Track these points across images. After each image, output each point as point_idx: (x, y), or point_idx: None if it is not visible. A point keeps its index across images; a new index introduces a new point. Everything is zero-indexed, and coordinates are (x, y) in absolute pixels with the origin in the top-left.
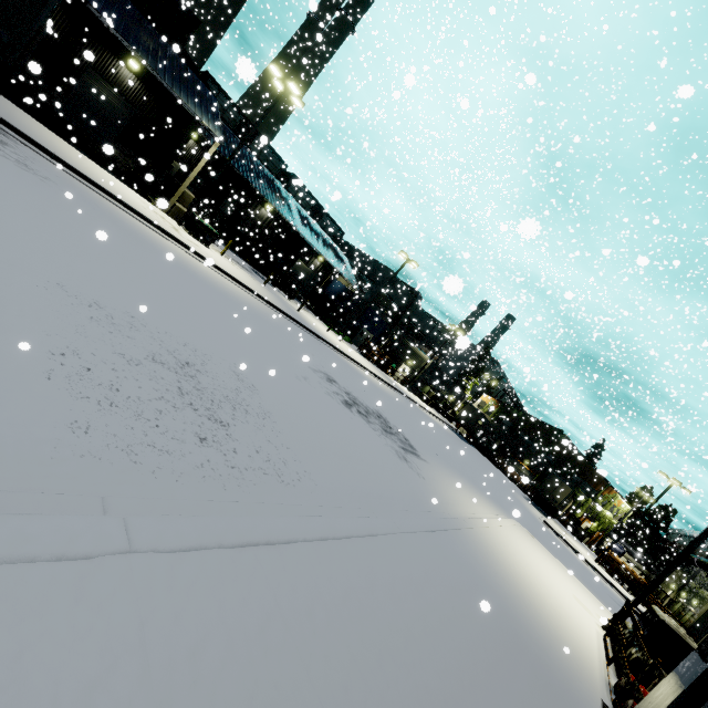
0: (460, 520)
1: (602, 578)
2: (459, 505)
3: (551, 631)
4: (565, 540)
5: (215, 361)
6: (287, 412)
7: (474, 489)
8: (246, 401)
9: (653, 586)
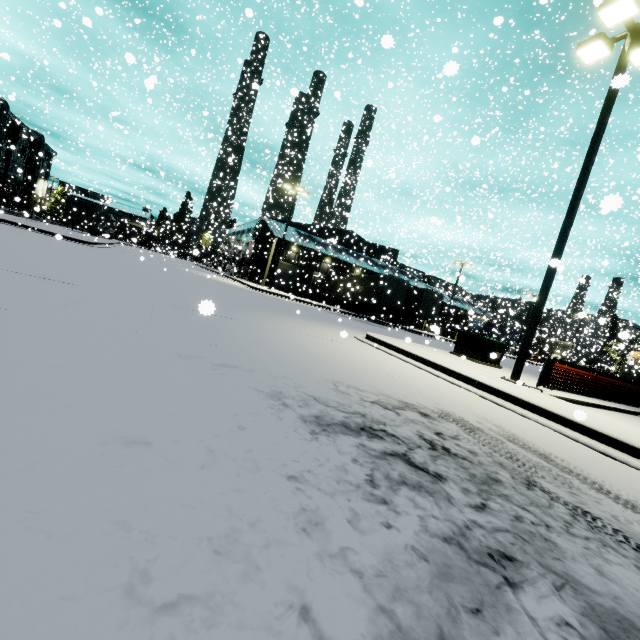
0: None
1: None
2: None
3: None
4: None
5: None
6: None
7: None
8: None
9: None
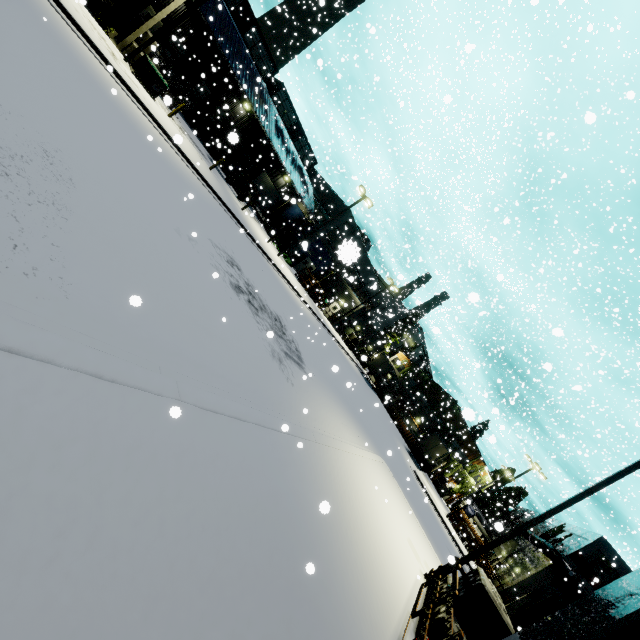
0: (307, 431)
1: (447, 531)
2: (323, 423)
3: (356, 570)
4: (427, 491)
5: (12, 119)
6: (111, 230)
7: (352, 419)
8: (24, 172)
9: (486, 549)
